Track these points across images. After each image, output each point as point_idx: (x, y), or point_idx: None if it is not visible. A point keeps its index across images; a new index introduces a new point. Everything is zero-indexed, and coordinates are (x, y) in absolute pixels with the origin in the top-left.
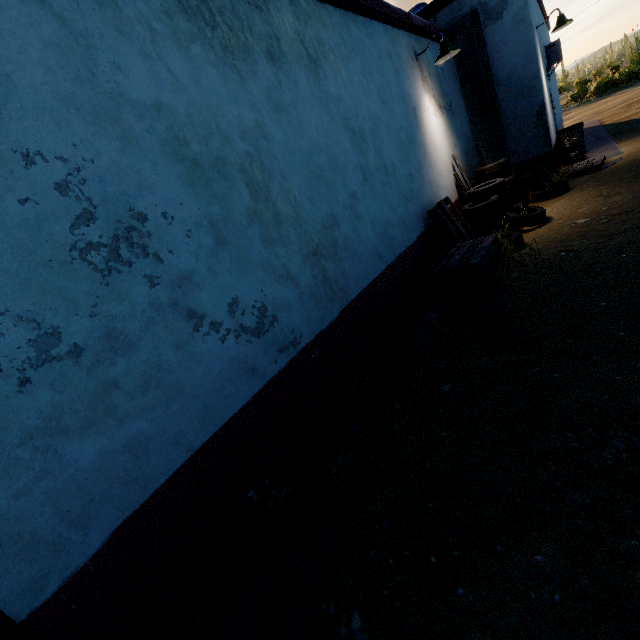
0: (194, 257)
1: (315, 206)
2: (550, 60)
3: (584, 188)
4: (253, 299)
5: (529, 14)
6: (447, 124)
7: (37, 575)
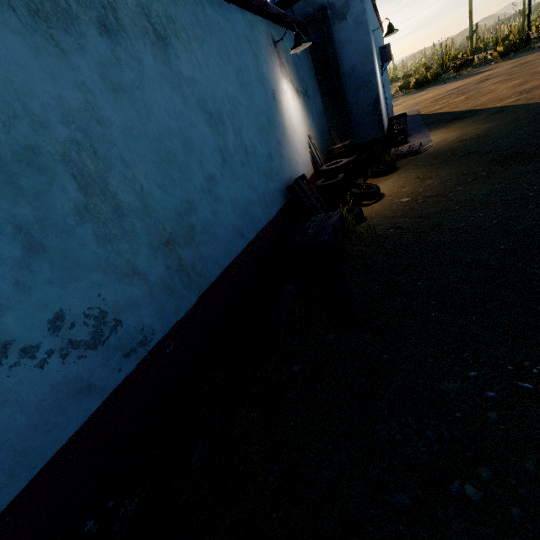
0: None
1: (167, 193)
2: (383, 59)
3: (407, 169)
4: (86, 307)
5: (367, 19)
6: (304, 107)
7: None
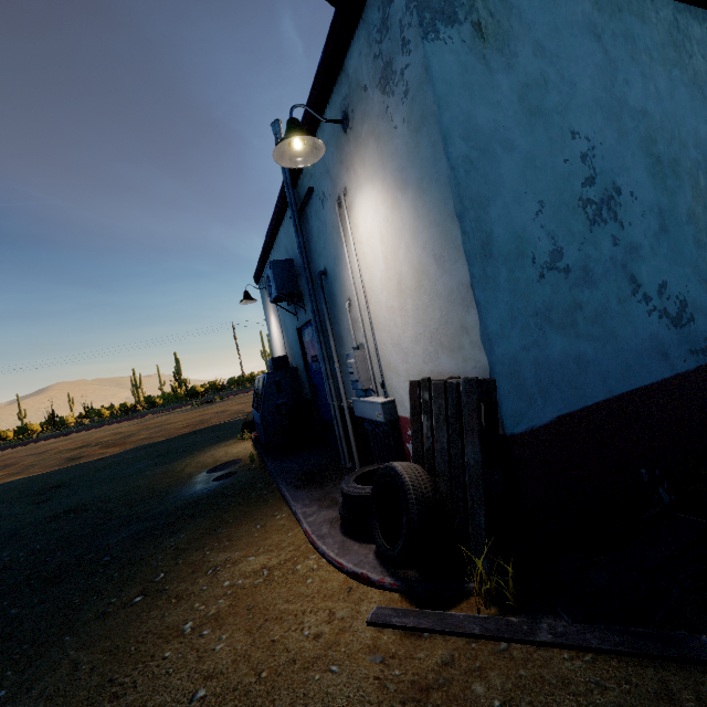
0: (643, 234)
1: None
2: None
3: None
4: (677, 290)
5: None
6: None
7: (518, 411)
